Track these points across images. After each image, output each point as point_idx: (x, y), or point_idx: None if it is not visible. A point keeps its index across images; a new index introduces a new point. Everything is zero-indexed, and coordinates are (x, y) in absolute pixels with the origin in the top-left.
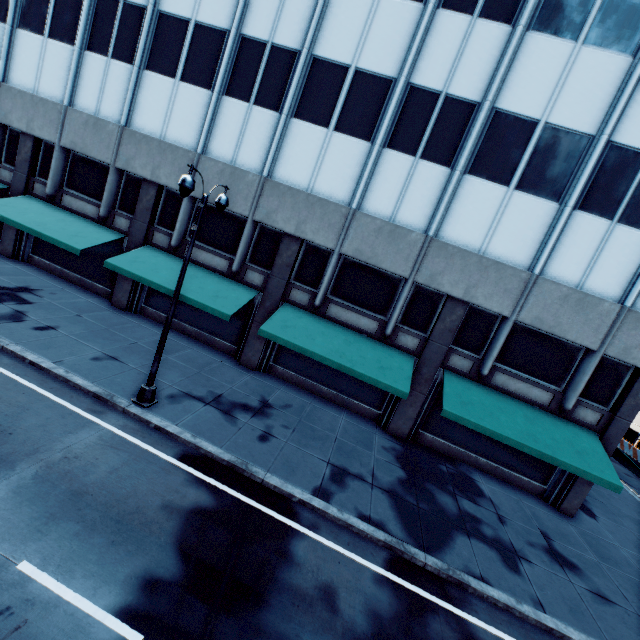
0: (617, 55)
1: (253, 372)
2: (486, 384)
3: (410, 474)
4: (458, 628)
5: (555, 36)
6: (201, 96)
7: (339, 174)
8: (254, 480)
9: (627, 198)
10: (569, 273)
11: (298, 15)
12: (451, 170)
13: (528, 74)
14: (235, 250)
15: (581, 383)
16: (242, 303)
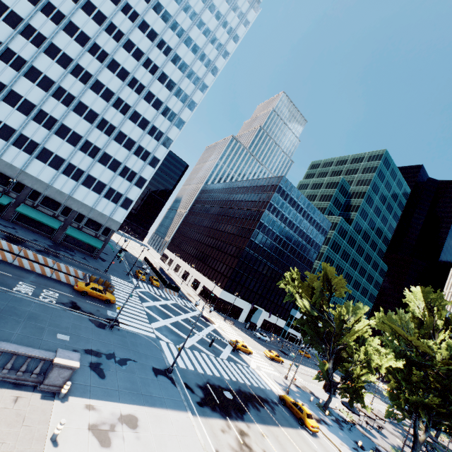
0: (113, 172)
1: (7, 221)
2: (81, 230)
3: (55, 245)
4: (55, 254)
5: (102, 165)
6: (3, 142)
7: (47, 176)
8: (16, 236)
9: (112, 197)
10: (101, 209)
11: (41, 136)
12: (78, 183)
13: (96, 169)
14: (6, 186)
15: (101, 231)
16: (9, 202)
